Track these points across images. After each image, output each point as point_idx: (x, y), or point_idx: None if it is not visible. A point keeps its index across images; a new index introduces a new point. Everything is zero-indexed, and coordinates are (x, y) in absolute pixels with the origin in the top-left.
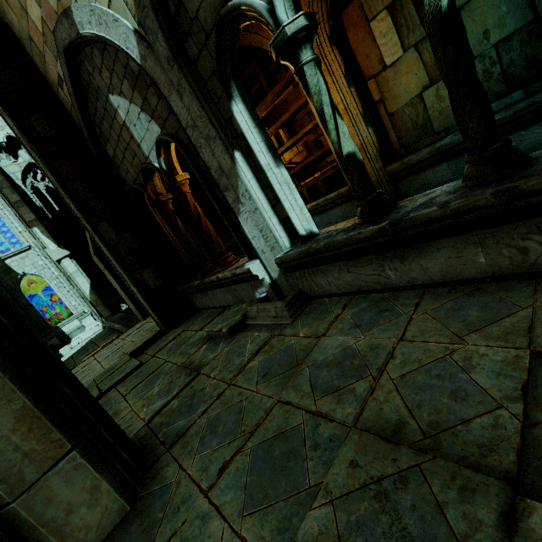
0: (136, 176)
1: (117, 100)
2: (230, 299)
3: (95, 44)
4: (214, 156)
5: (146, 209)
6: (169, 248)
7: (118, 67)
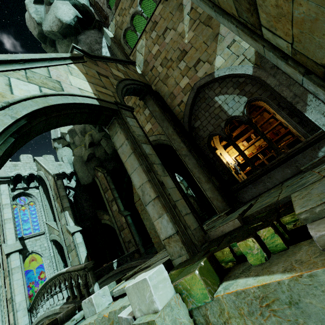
0: (213, 129)
1: (220, 97)
2: (289, 172)
3: (218, 81)
4: (291, 91)
5: (211, 147)
6: (223, 166)
7: (229, 84)
